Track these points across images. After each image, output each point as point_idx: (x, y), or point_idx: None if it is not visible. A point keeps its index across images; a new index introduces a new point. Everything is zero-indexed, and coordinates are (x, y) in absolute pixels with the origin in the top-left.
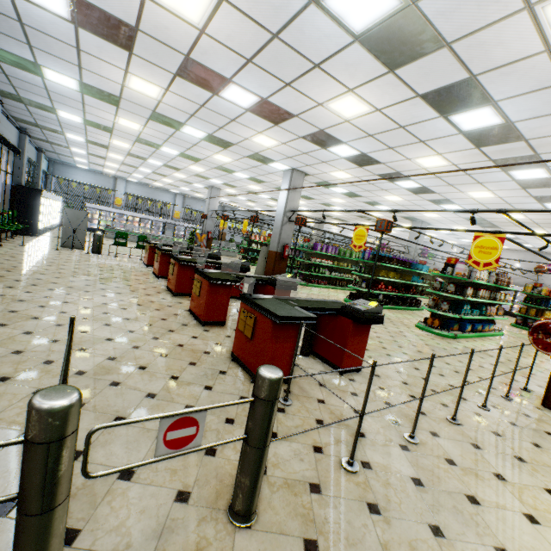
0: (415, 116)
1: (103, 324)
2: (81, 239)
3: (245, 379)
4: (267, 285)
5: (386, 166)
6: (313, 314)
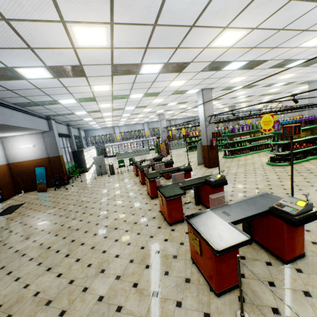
0: (292, 16)
1: (114, 240)
2: (104, 169)
3: (205, 286)
4: (205, 184)
5: (273, 60)
6: (246, 234)
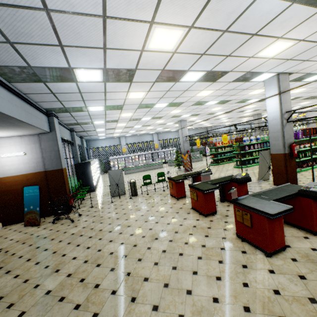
0: None
1: None
2: (122, 188)
3: None
4: None
5: None
6: None
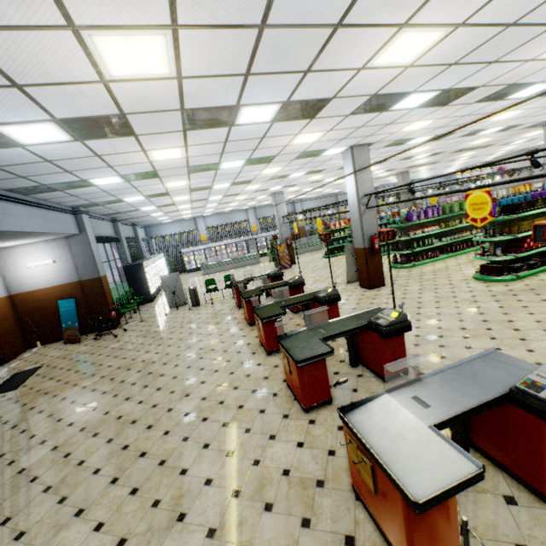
0: None
1: (202, 445)
2: (181, 297)
3: None
4: (368, 330)
5: (487, 87)
6: (472, 458)
